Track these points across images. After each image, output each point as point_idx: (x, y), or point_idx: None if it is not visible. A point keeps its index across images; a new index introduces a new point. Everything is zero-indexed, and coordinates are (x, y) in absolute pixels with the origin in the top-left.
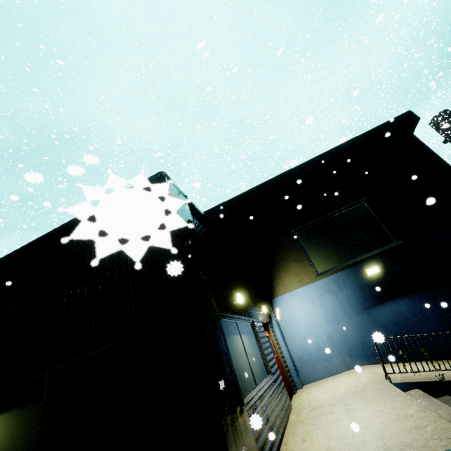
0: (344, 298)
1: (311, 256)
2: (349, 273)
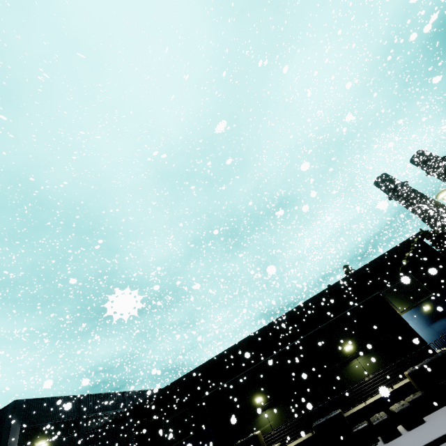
0: (417, 321)
1: (394, 303)
2: (415, 310)
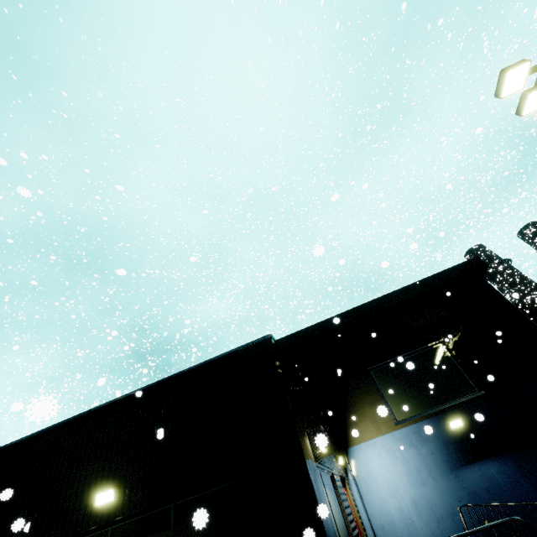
0: (428, 454)
1: (388, 400)
2: (431, 423)
